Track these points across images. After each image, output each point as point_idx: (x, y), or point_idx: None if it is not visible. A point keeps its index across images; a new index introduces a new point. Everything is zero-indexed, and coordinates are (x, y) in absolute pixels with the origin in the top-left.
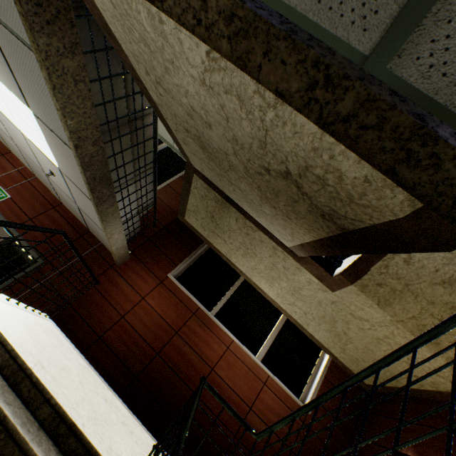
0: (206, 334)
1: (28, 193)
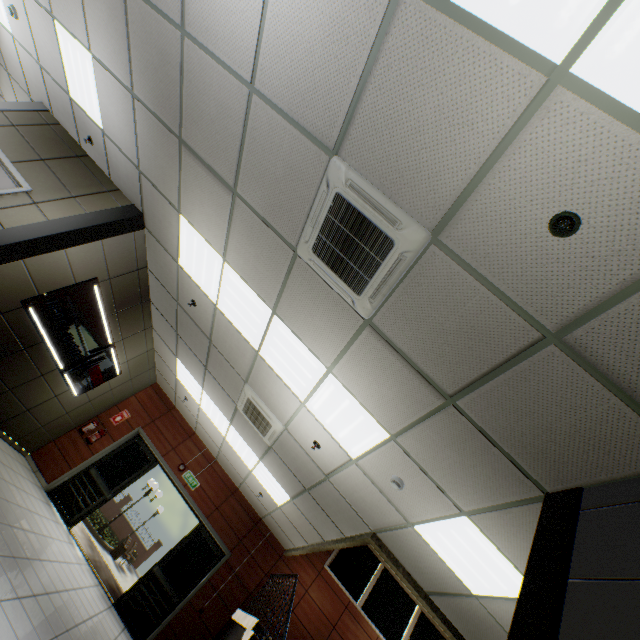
0: (356, 628)
1: (212, 478)
